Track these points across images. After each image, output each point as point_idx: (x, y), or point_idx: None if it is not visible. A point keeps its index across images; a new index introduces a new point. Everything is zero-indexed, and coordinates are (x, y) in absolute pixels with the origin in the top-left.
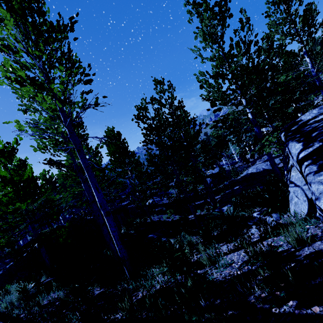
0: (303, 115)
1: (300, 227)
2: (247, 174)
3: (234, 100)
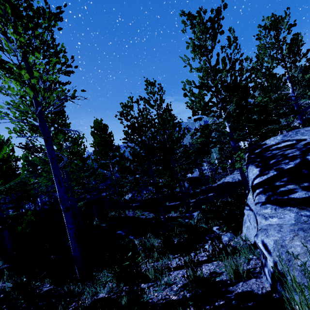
0: (268, 139)
1: (245, 255)
2: (223, 182)
3: (214, 113)
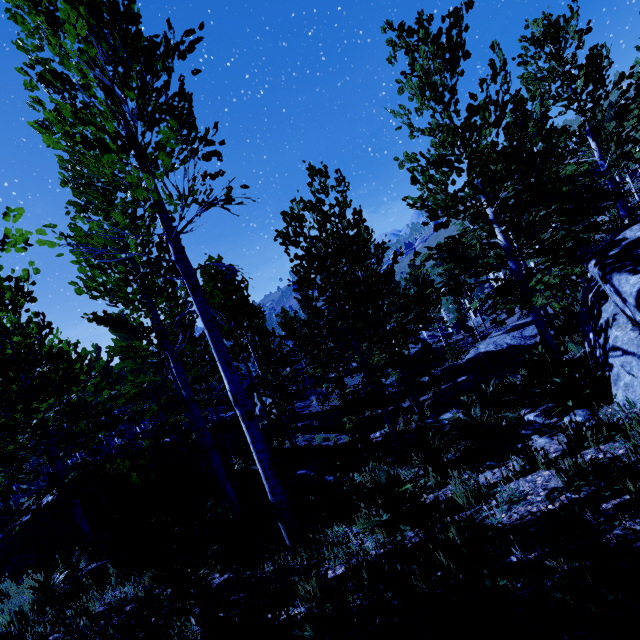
0: (628, 230)
1: None
2: (479, 354)
3: (477, 208)
